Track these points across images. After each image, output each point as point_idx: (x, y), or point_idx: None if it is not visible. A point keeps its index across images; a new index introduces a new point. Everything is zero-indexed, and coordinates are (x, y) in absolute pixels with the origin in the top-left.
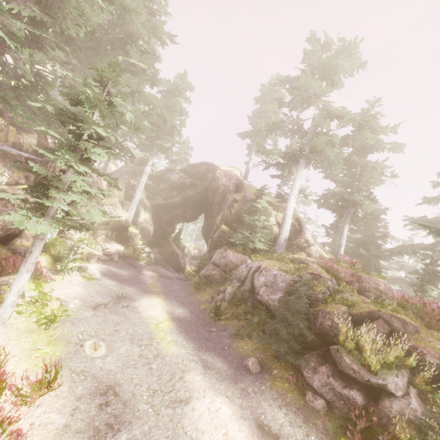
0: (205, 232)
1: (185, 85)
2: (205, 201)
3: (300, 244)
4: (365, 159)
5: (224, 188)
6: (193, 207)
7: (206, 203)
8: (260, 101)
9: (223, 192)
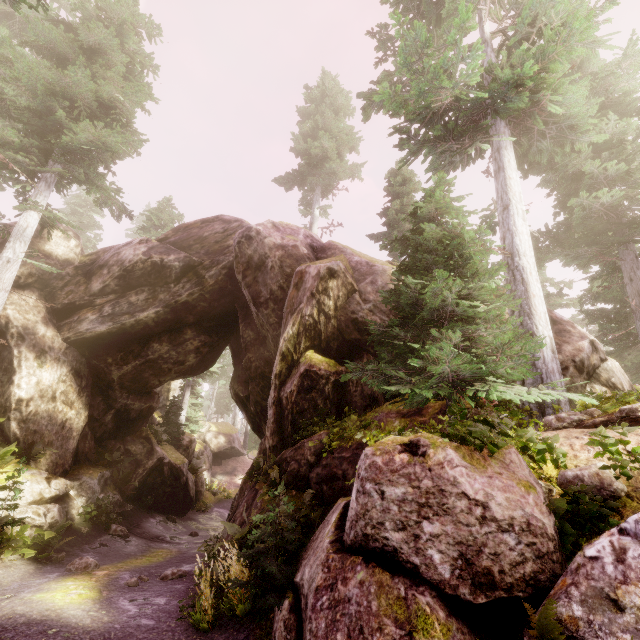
0: (241, 392)
1: (130, 2)
2: (231, 311)
3: (582, 359)
4: (631, 122)
5: (283, 254)
6: (200, 332)
7: (233, 318)
8: (309, 115)
9: (282, 263)
